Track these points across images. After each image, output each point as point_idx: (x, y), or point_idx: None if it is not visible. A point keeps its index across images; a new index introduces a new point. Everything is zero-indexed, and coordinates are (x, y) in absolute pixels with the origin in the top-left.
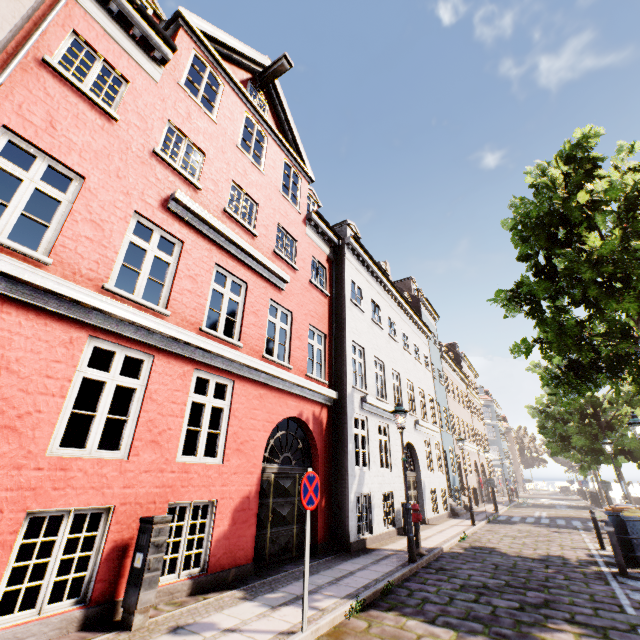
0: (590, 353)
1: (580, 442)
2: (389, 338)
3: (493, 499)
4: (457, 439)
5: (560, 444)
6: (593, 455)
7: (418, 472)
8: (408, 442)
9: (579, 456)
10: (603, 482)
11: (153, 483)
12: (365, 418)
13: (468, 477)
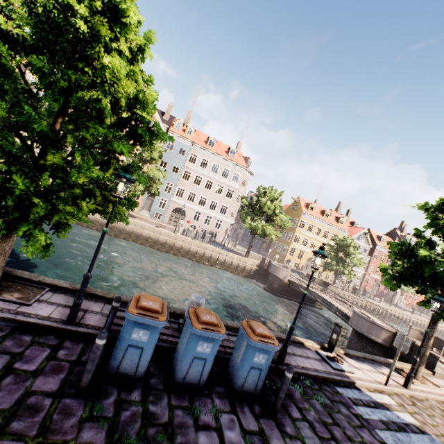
0: None
1: None
2: None
3: None
4: None
5: None
6: None
7: None
8: None
9: None
10: None
11: (412, 302)
12: None
13: None
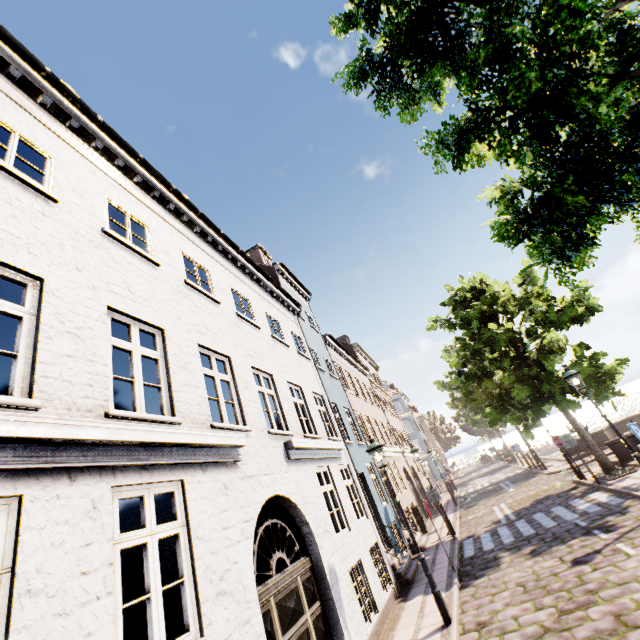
0: (610, 93)
1: (523, 393)
2: (187, 289)
3: (445, 519)
4: (370, 450)
5: (497, 406)
6: (542, 405)
7: (314, 552)
8: (275, 496)
9: (519, 414)
10: (563, 437)
11: None
12: (6, 504)
13: (403, 495)
